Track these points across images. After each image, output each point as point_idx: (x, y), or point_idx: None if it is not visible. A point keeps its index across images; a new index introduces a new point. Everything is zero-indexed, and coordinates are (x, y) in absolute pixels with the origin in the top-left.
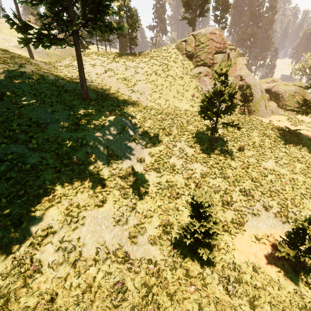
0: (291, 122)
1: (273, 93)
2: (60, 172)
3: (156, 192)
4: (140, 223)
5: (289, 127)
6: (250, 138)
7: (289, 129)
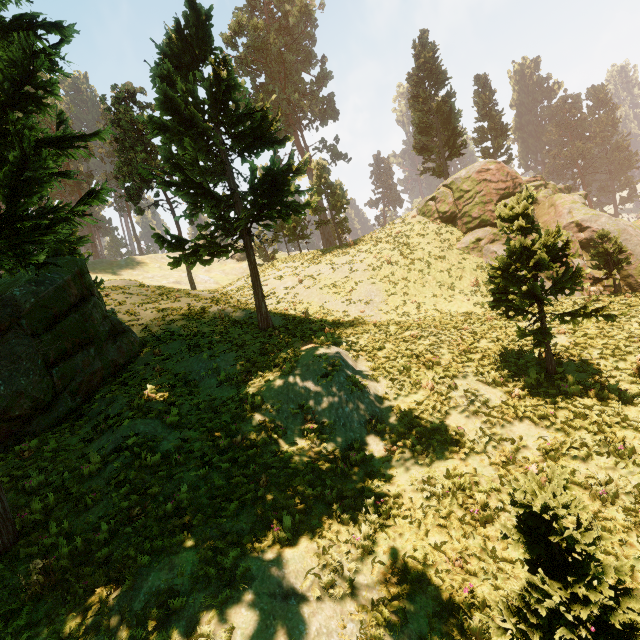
0: None
1: None
2: (212, 465)
3: (424, 506)
4: (388, 597)
5: None
6: None
7: None
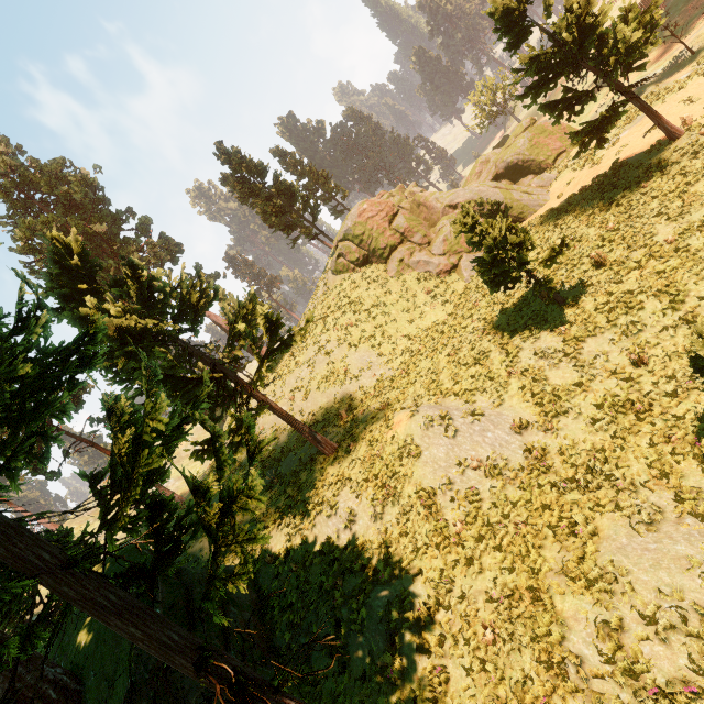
0: (584, 166)
1: (507, 172)
2: (472, 559)
3: (613, 435)
4: (678, 489)
5: (596, 173)
6: (586, 239)
7: (603, 175)
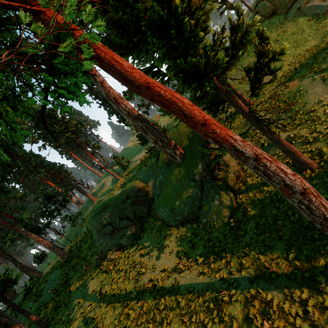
0: None
1: None
2: None
3: None
4: None
5: None
6: None
7: None
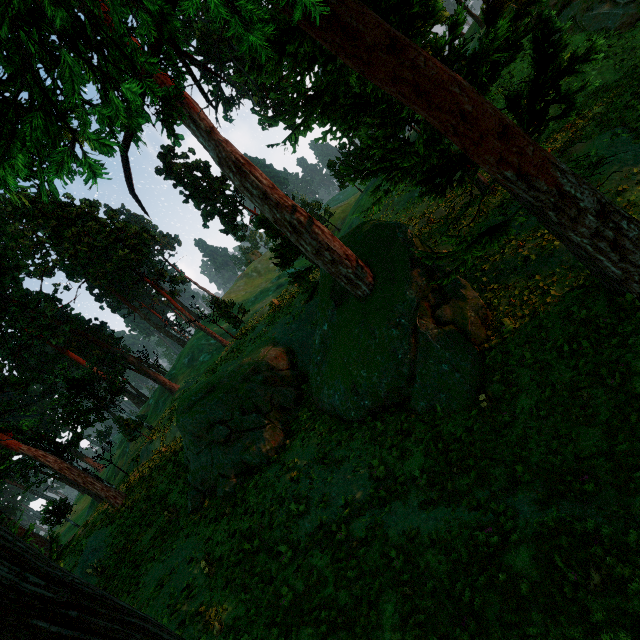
0: None
1: None
2: None
3: None
4: None
5: None
6: None
7: None
